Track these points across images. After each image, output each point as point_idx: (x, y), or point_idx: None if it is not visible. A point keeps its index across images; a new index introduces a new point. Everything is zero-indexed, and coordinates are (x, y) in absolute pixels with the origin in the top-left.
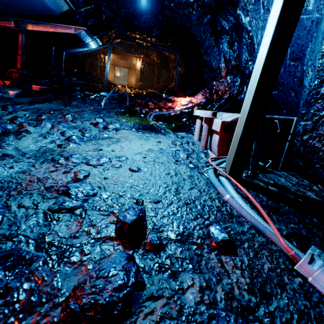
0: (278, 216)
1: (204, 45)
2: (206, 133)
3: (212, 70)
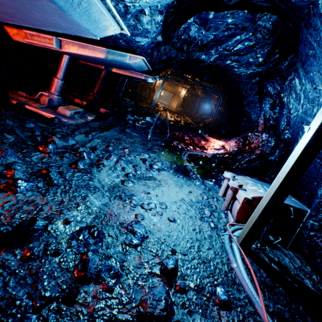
0: (270, 294)
1: (248, 99)
2: (230, 198)
3: (250, 121)
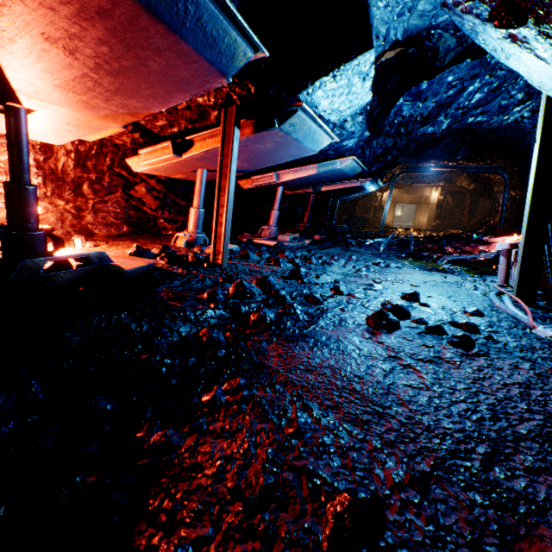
0: None
1: None
2: (504, 267)
3: None
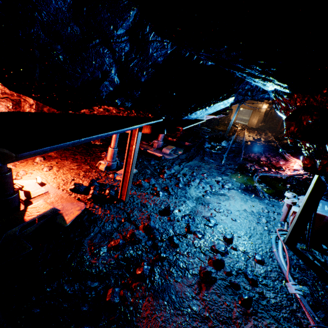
0: (300, 271)
1: None
2: (286, 212)
3: None
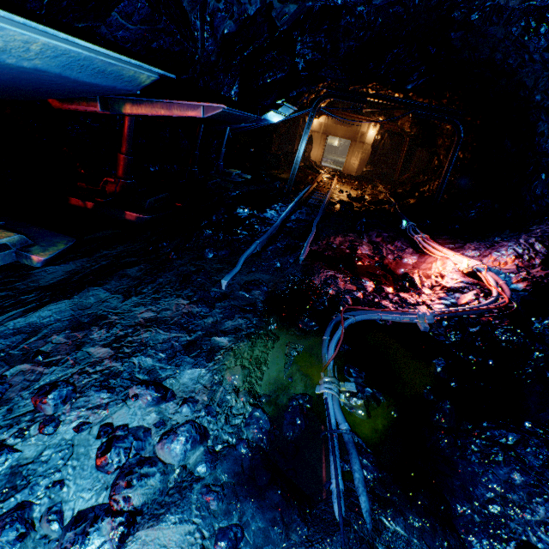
0: None
1: None
2: None
3: None
